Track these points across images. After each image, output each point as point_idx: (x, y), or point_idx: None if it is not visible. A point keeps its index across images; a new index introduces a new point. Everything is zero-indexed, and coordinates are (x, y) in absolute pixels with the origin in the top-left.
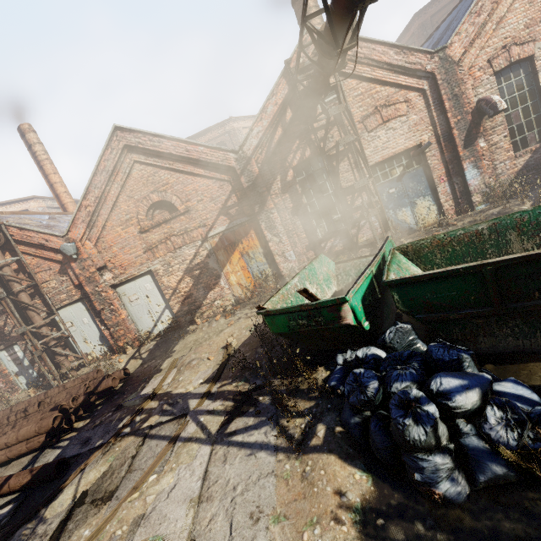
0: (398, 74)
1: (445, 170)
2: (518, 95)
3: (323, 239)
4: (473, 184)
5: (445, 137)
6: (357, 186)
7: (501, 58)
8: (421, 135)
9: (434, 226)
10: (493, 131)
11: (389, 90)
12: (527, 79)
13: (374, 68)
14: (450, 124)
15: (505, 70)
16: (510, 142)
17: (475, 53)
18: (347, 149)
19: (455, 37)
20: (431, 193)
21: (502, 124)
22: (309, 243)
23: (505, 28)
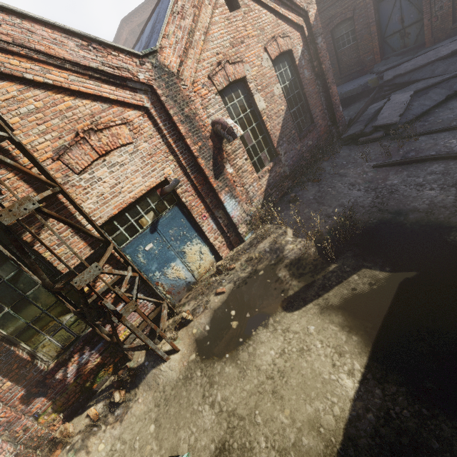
0: (98, 82)
1: (203, 205)
2: (244, 116)
3: (55, 369)
4: (236, 215)
5: (192, 167)
6: (80, 284)
7: (220, 76)
8: (163, 168)
9: (213, 275)
10: (235, 155)
11: (91, 104)
12: (247, 101)
13: (45, 65)
14: (192, 152)
15: (226, 89)
16: (251, 164)
17: (193, 66)
18: (46, 207)
19: (163, 40)
20: (198, 234)
21: (240, 147)
22: (27, 390)
23: (214, 42)
